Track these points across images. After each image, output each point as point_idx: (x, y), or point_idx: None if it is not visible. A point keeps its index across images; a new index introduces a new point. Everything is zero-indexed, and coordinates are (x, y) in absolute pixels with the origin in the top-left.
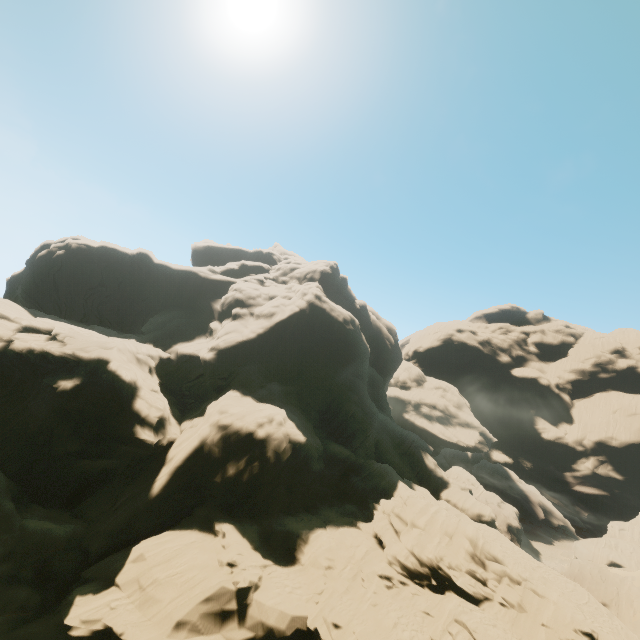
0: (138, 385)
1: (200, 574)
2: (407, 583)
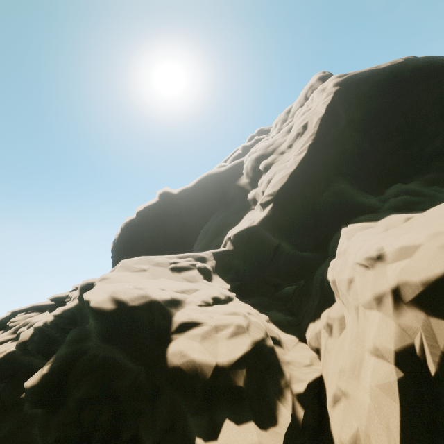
0: (166, 309)
1: None
2: None
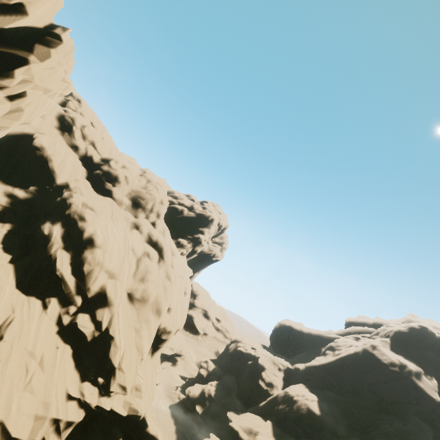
0: (265, 368)
1: (253, 422)
2: None
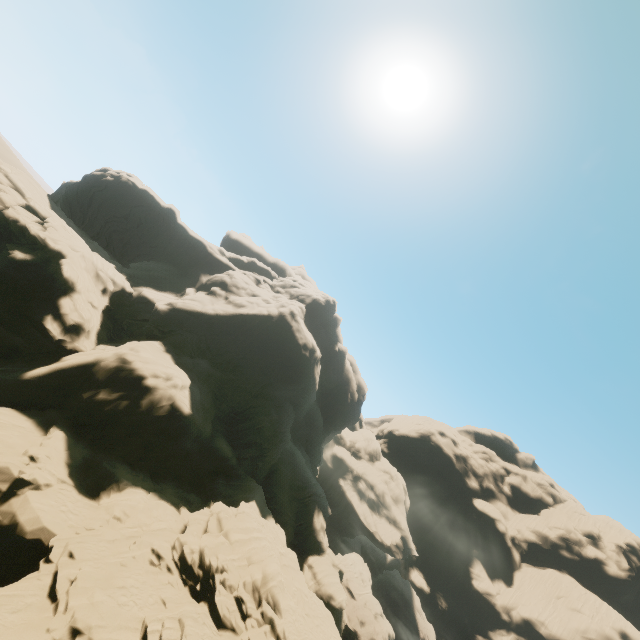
0: (77, 288)
1: (1, 448)
2: (173, 572)
